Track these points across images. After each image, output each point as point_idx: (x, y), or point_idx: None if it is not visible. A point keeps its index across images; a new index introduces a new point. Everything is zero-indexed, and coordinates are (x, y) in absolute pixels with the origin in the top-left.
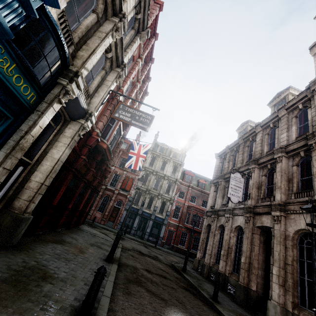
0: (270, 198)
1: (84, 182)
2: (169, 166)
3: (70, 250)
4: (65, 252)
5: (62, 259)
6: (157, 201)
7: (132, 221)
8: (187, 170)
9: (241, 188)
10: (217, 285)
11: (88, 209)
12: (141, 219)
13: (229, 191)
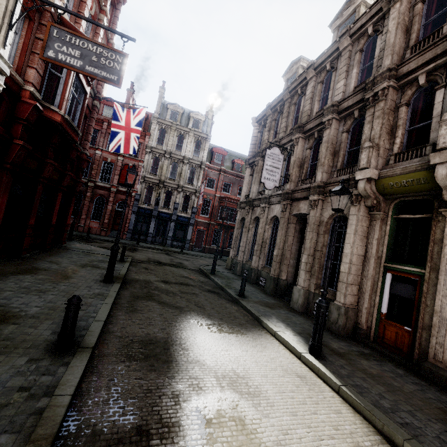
0: (311, 179)
1: (43, 183)
2: (188, 143)
3: (47, 279)
4: (38, 282)
5: (34, 293)
6: (177, 196)
7: (146, 227)
8: (217, 147)
9: (279, 169)
10: (243, 282)
11: (76, 218)
12: (158, 222)
13: (264, 175)
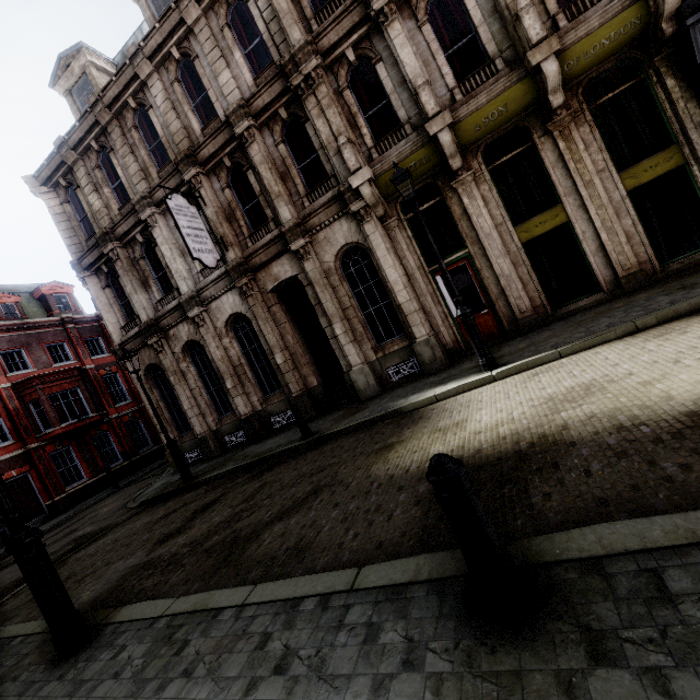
0: (266, 228)
1: None
2: None
3: None
4: None
5: None
6: None
7: None
8: None
9: (205, 231)
10: (299, 413)
11: None
12: None
13: (191, 245)
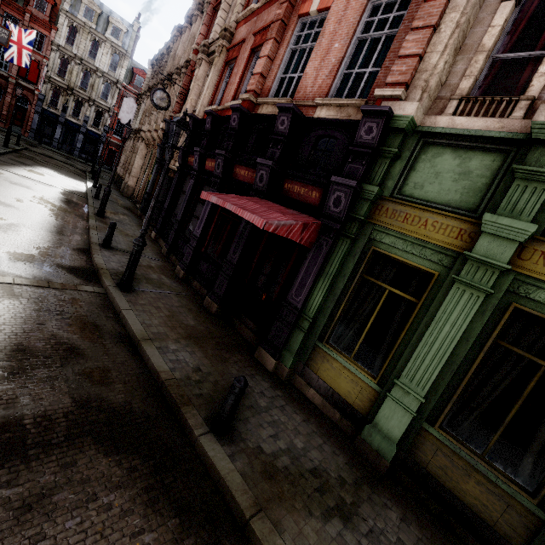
0: None
1: None
2: (104, 53)
3: None
4: None
5: None
6: (88, 109)
7: (53, 131)
8: (138, 68)
9: (133, 113)
10: (94, 172)
11: None
12: (66, 130)
13: (121, 114)
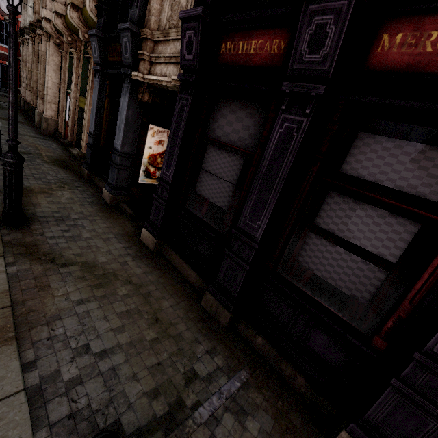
0: None
1: None
2: None
3: None
4: None
5: None
6: None
7: None
8: None
9: None
10: None
11: None
12: None
13: None
